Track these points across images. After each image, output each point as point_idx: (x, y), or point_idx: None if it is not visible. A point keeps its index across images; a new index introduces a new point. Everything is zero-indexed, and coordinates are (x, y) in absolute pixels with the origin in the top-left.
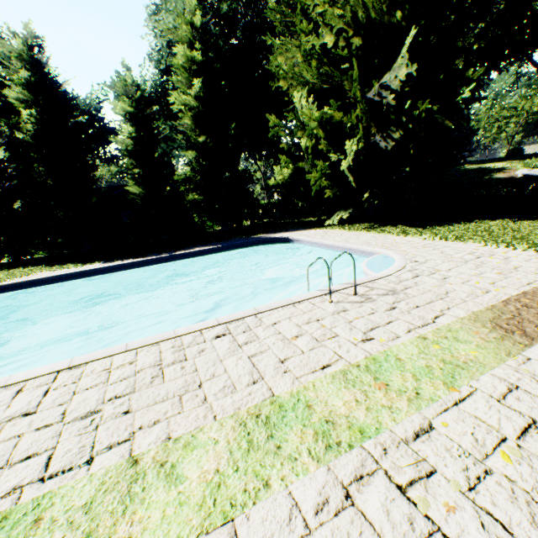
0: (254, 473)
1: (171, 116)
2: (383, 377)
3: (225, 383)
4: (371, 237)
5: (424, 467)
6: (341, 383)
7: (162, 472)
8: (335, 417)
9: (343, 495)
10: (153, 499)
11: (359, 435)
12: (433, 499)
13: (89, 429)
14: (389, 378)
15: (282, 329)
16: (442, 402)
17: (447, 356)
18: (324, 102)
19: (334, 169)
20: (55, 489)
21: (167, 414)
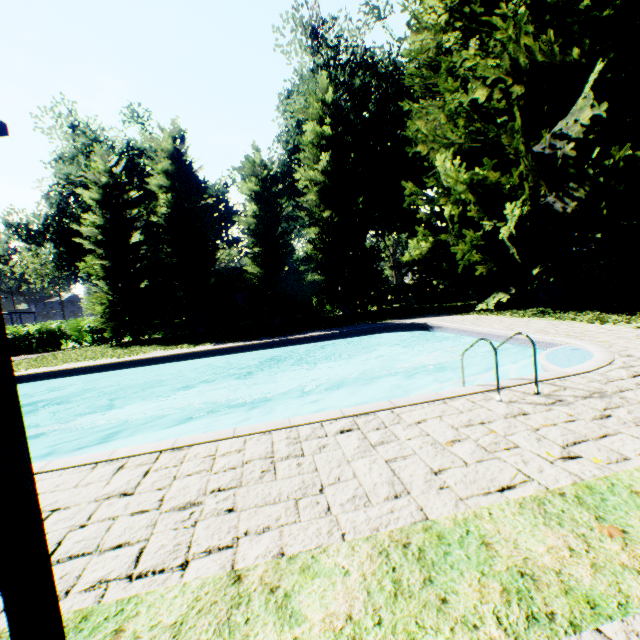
0: (407, 635)
1: (295, 194)
2: (613, 518)
3: (355, 492)
4: (546, 324)
5: None
6: (537, 517)
7: (272, 602)
8: (536, 569)
9: None
10: (259, 639)
11: (587, 610)
12: None
13: (187, 523)
14: (625, 521)
15: (431, 429)
16: None
17: None
18: (474, 164)
19: (488, 239)
20: (142, 594)
21: (279, 520)
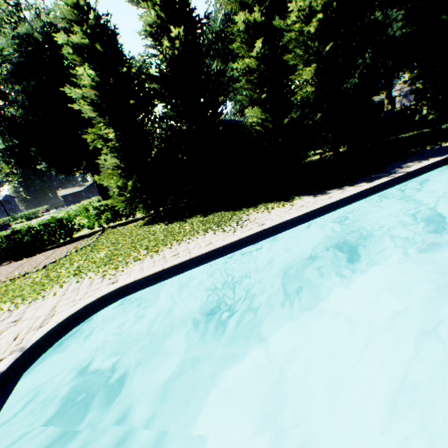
0: None
1: None
2: None
3: None
4: None
5: None
6: None
7: None
8: None
9: None
10: None
11: None
12: None
13: None
14: None
15: None
16: None
17: None
18: None
19: None
20: None
21: None
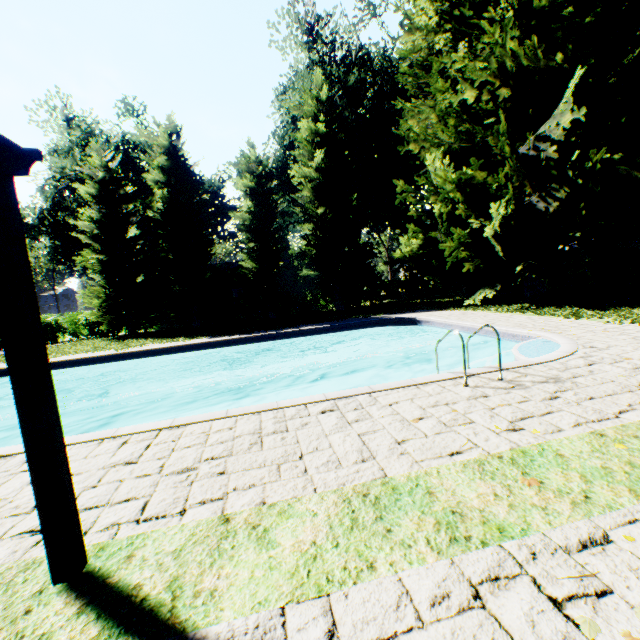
0: (356, 552)
1: (290, 190)
2: (536, 473)
3: (329, 458)
4: (526, 319)
5: (592, 584)
6: (475, 474)
7: (253, 534)
8: (465, 509)
9: (470, 595)
10: (242, 558)
11: (497, 533)
12: (605, 625)
13: (184, 483)
14: (544, 475)
15: (401, 409)
16: (626, 511)
17: (637, 459)
18: (463, 163)
19: (475, 237)
20: (148, 532)
21: (263, 479)
